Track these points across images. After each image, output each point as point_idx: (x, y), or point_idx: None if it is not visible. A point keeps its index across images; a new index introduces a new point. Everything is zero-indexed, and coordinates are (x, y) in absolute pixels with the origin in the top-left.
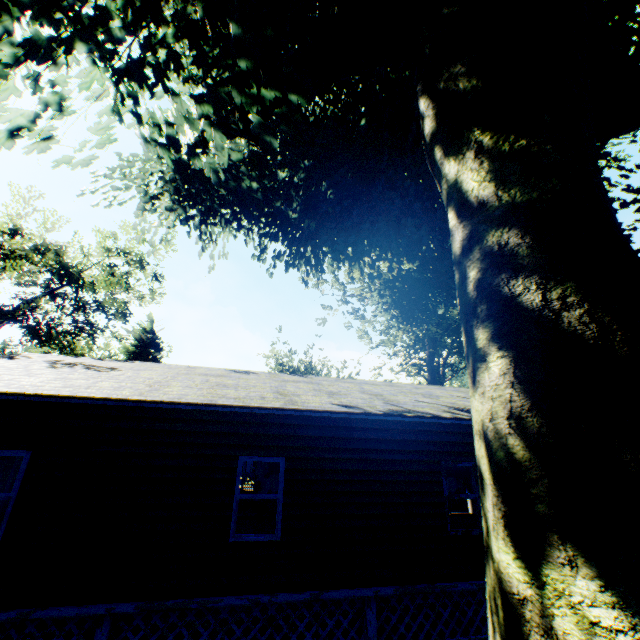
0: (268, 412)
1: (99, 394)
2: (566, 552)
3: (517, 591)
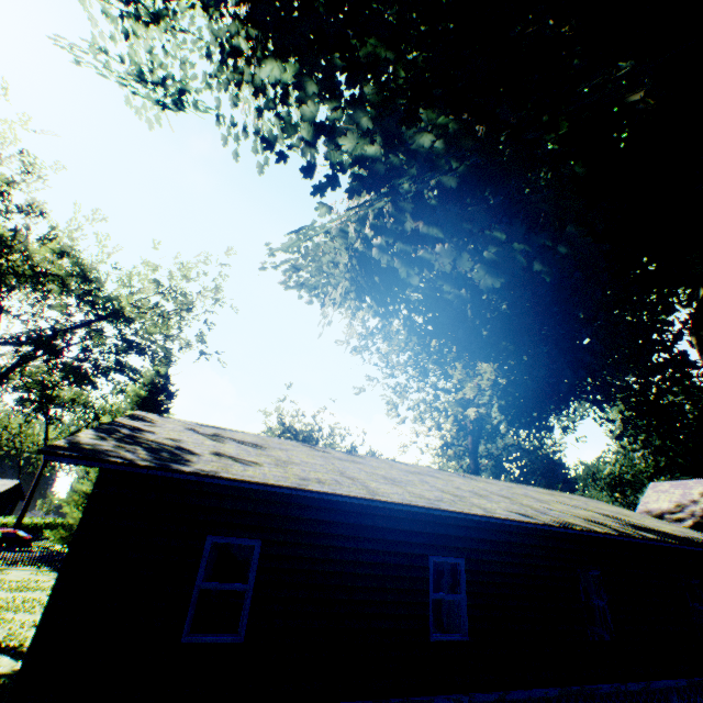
0: (478, 519)
1: (350, 492)
2: None
3: None
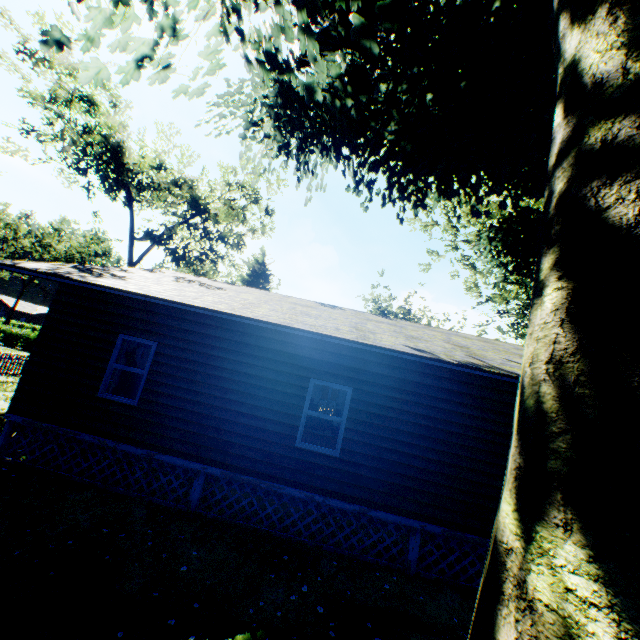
0: (338, 342)
1: (200, 304)
2: (565, 514)
3: (506, 541)
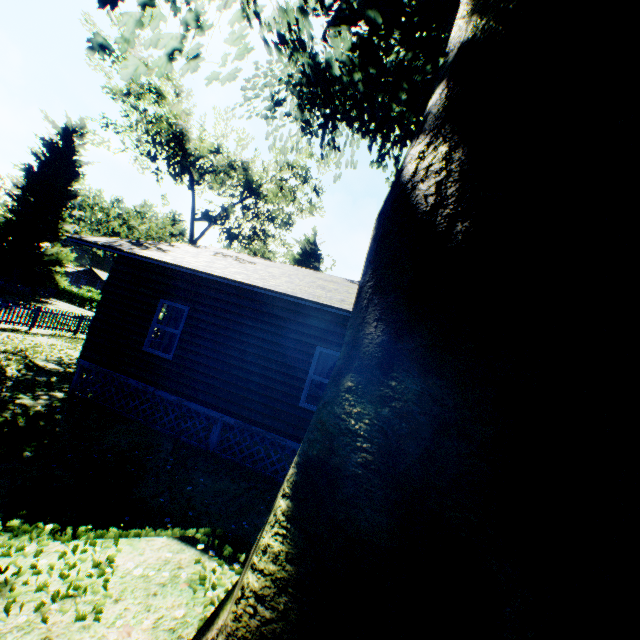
0: (335, 312)
1: (219, 274)
2: None
3: None
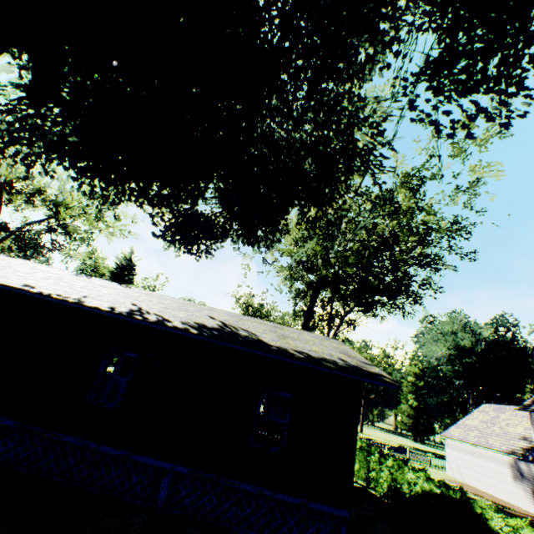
0: None
1: None
2: None
3: None
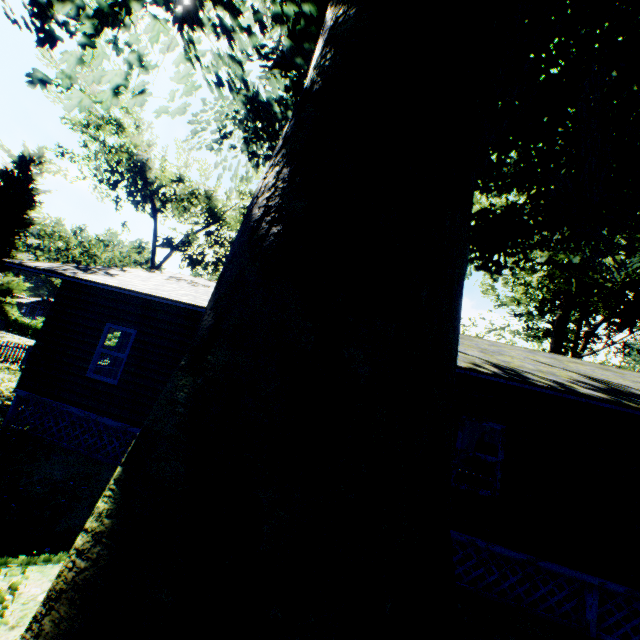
0: None
1: (165, 295)
2: None
3: None
